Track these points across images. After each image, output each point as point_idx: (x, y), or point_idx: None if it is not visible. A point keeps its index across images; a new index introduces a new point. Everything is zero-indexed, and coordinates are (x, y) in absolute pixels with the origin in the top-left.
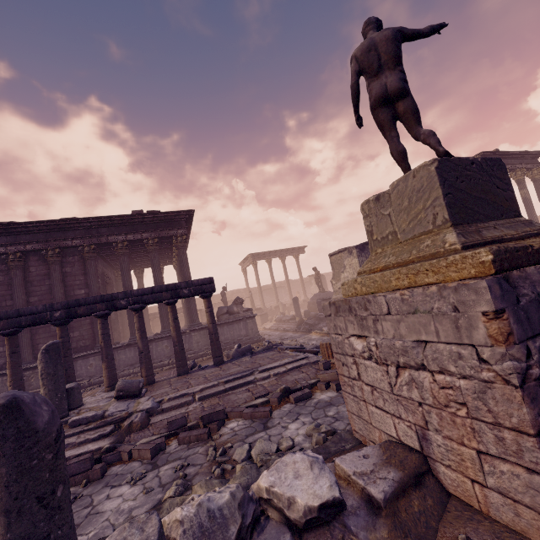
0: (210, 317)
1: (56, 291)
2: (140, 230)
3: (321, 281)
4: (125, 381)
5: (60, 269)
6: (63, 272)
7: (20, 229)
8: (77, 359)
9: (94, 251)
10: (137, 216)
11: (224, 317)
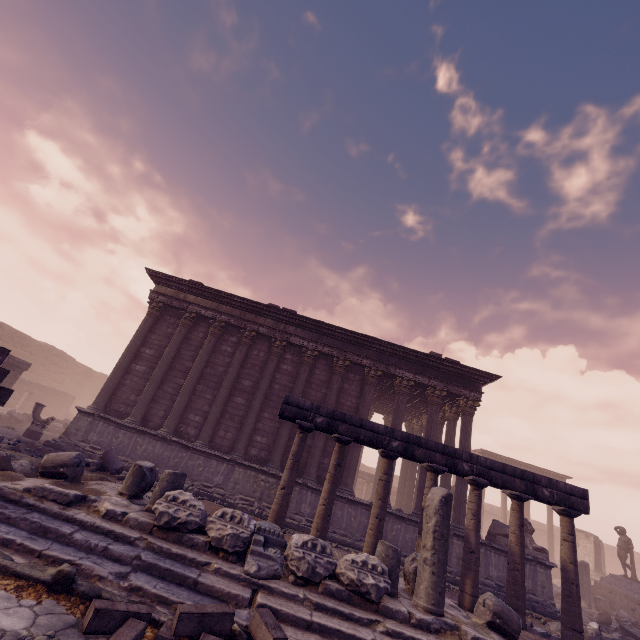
0: (572, 552)
1: (329, 403)
2: (430, 375)
3: (632, 558)
4: (500, 601)
5: (340, 382)
6: (340, 387)
7: (327, 330)
8: (319, 492)
9: (378, 378)
10: (436, 359)
11: (502, 540)
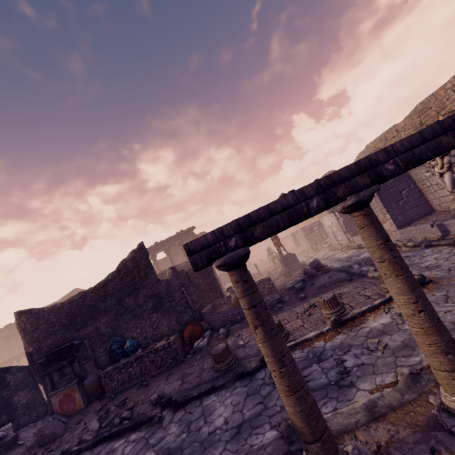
0: None
1: None
2: None
3: None
4: None
5: None
6: None
7: (11, 326)
8: None
9: None
10: None
11: None
